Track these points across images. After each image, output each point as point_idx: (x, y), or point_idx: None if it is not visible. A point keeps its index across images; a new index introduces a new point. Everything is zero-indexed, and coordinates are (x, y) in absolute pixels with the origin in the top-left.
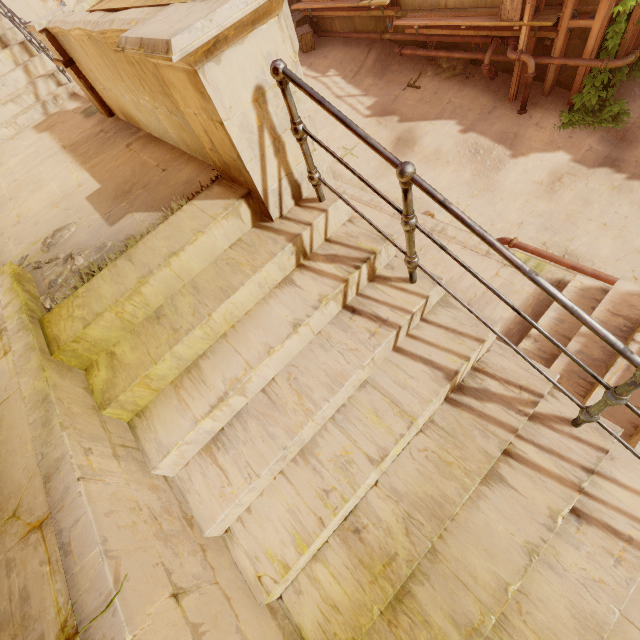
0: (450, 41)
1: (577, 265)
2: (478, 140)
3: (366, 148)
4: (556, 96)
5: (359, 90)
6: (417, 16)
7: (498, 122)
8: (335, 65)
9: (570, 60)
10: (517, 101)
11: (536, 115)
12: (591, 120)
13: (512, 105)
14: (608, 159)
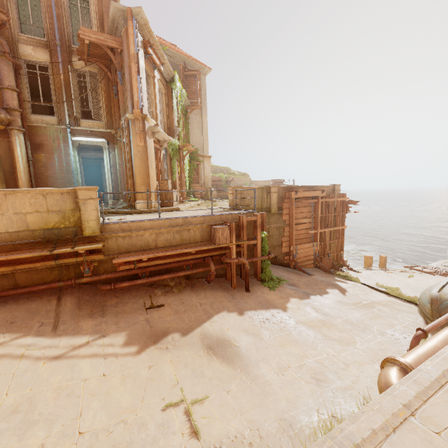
0: (166, 267)
1: (444, 317)
2: (257, 313)
3: (195, 379)
4: (250, 279)
5: (86, 335)
6: (133, 255)
7: (246, 300)
8: (0, 328)
9: (254, 258)
10: (237, 287)
11: (255, 289)
12: (275, 282)
13: (238, 290)
14: (304, 293)
